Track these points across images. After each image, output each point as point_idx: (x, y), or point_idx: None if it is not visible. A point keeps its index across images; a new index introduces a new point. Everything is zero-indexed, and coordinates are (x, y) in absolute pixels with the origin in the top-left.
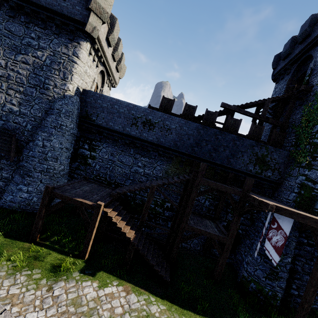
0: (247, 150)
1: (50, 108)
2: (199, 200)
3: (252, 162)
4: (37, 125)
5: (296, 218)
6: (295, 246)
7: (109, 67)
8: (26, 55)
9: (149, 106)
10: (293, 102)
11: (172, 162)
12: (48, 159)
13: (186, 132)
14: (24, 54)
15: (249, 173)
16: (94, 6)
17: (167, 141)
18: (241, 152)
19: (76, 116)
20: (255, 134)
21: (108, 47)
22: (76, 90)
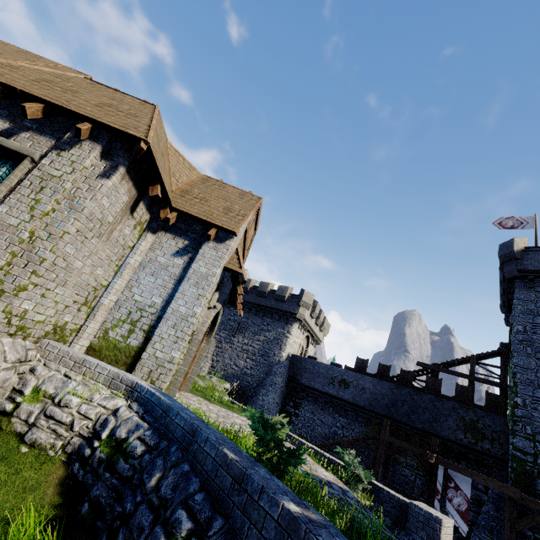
0: (451, 414)
1: (269, 370)
2: (408, 477)
3: (461, 429)
4: (259, 383)
5: (465, 474)
6: (516, 538)
7: (313, 331)
8: (259, 336)
9: (345, 366)
10: (505, 358)
11: (370, 424)
12: (265, 411)
13: (379, 391)
14: (259, 335)
15: (459, 442)
16: (302, 304)
17: (362, 400)
18: (443, 416)
19: (286, 376)
20: (462, 395)
21: (311, 319)
22: (287, 356)
